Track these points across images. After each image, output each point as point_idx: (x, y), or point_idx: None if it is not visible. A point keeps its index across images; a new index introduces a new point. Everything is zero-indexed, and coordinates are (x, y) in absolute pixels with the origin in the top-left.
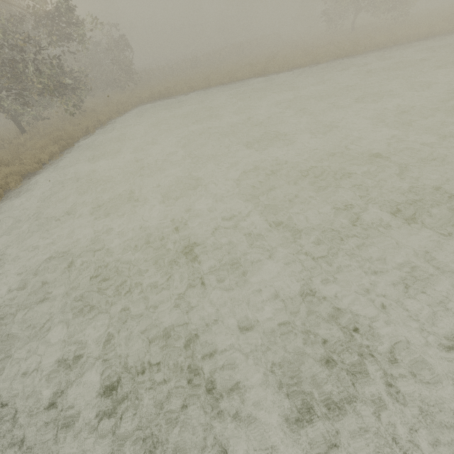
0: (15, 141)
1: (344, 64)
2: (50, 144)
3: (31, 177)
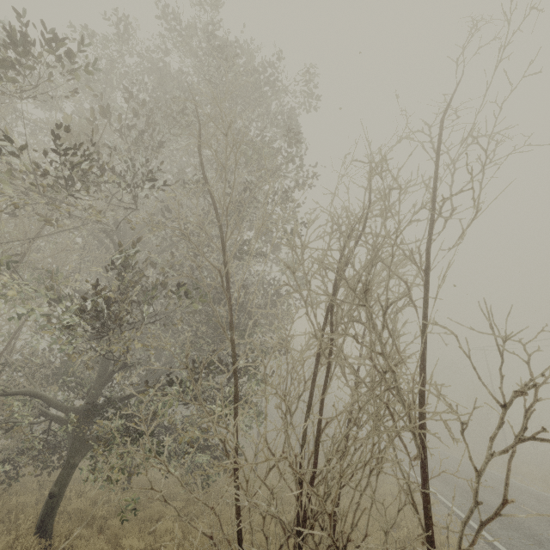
0: None
1: None
2: None
3: None
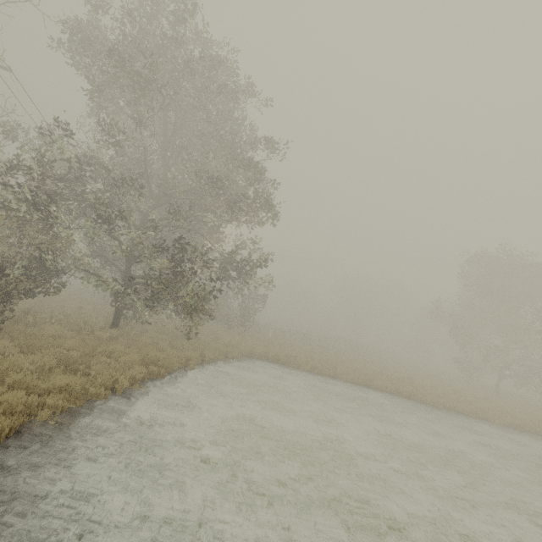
0: (99, 333)
1: None
2: (138, 361)
3: (81, 410)
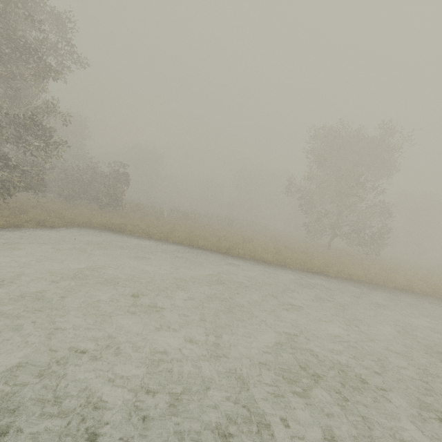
0: None
1: (312, 281)
2: None
3: None
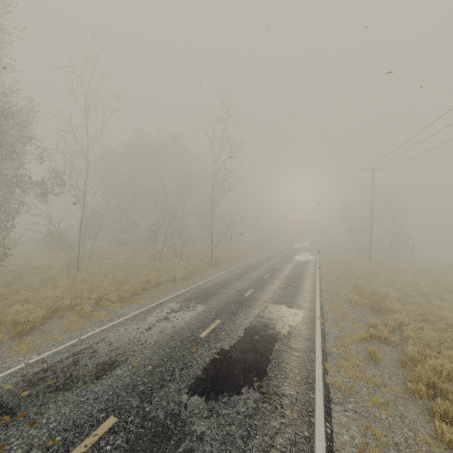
0: None
1: None
2: None
3: None
